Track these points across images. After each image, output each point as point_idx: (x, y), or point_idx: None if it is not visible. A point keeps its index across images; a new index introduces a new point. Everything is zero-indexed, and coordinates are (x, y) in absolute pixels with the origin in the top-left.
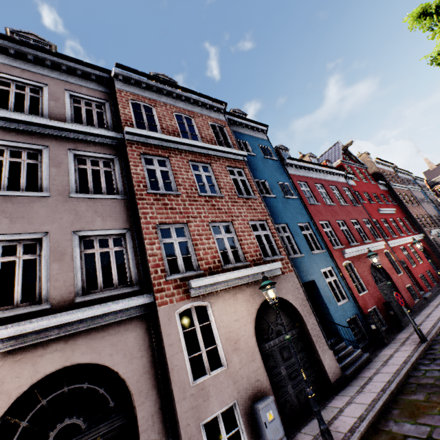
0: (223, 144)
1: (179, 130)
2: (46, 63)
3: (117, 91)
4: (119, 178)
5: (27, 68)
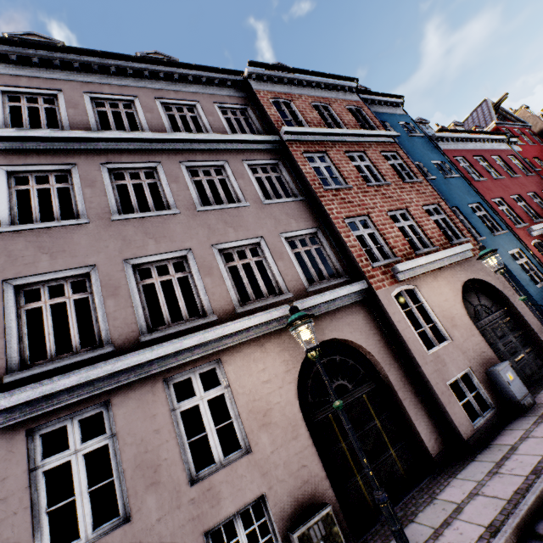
0: (367, 127)
1: (323, 122)
2: (189, 79)
3: (256, 93)
4: (290, 181)
5: (177, 89)
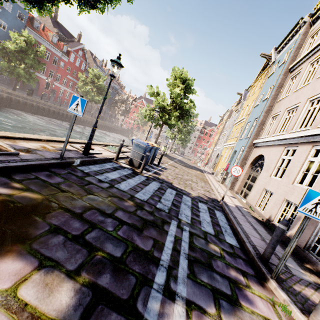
0: None
1: None
2: None
3: None
4: None
5: None
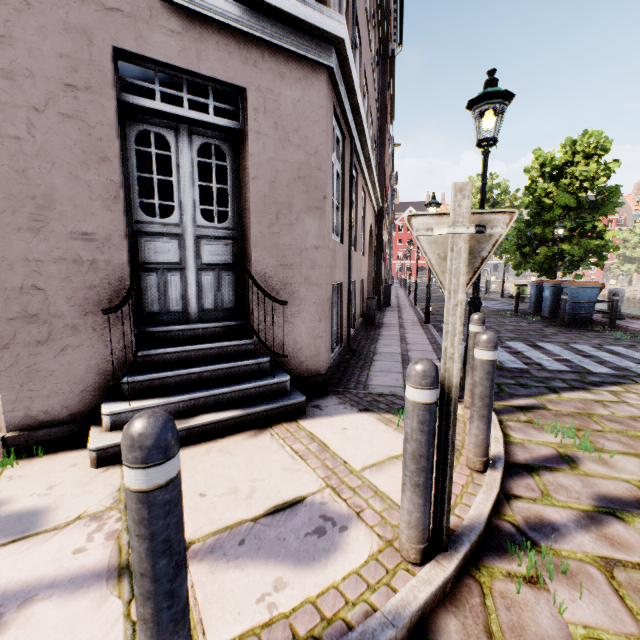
0: None
1: None
2: None
3: None
4: (376, 93)
5: None
